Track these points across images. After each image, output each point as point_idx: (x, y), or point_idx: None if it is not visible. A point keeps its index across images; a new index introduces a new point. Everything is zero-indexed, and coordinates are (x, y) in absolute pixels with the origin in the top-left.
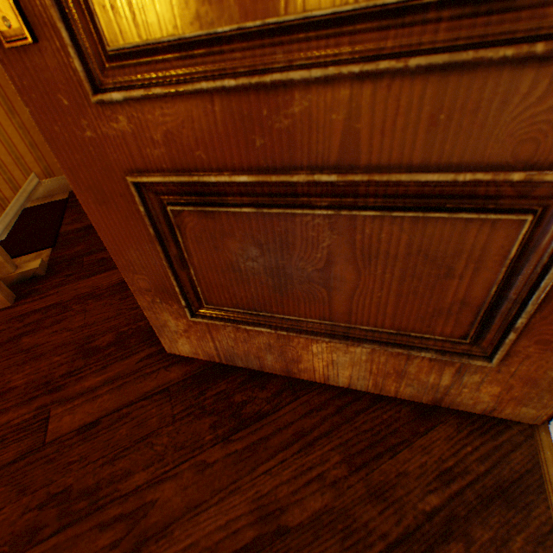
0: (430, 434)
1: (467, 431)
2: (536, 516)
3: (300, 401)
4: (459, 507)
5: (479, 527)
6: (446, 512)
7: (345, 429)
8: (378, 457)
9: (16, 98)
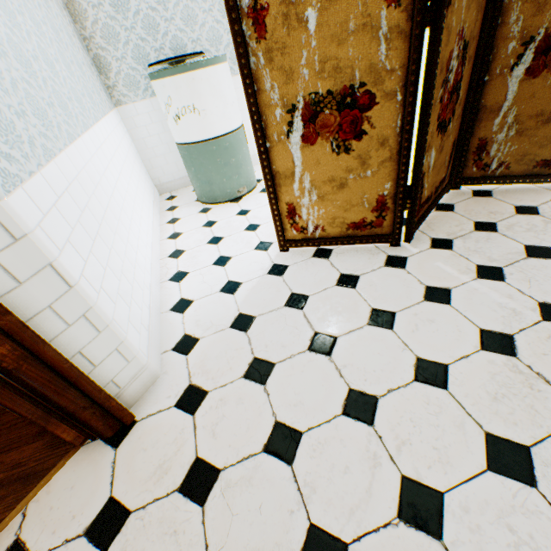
0: (33, 444)
1: (48, 445)
2: (29, 488)
3: (1, 418)
4: (7, 480)
5: (5, 489)
6: (1, 481)
7: (4, 436)
8: (2, 452)
9: None
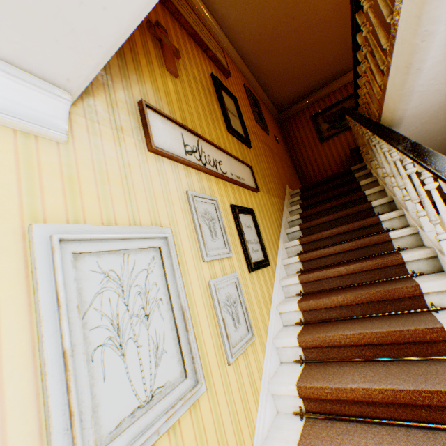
0: None
1: None
2: None
3: None
4: None
5: None
6: None
7: None
8: None
9: (281, 165)
